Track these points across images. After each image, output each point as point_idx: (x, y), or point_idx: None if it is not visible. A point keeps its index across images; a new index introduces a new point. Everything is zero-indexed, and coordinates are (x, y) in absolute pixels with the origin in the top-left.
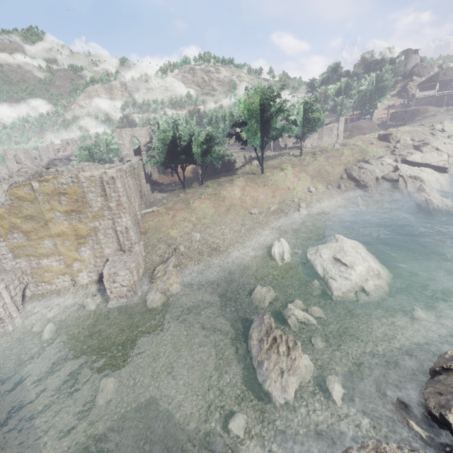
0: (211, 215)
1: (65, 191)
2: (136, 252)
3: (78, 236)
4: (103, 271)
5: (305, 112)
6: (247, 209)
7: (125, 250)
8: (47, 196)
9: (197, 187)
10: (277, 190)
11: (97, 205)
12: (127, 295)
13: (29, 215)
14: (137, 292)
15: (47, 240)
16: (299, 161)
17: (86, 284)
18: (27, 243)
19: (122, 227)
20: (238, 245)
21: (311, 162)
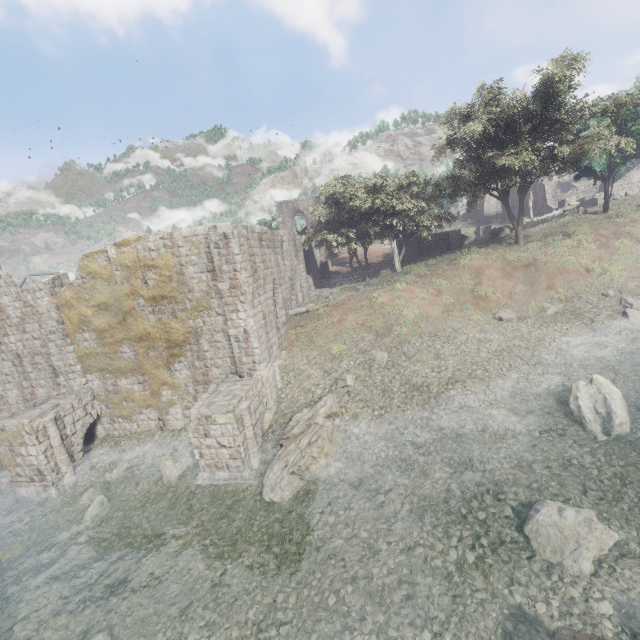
0: (412, 320)
1: (153, 262)
2: (260, 379)
3: (170, 343)
4: (190, 410)
5: (618, 121)
6: (489, 310)
7: (243, 374)
8: (127, 270)
9: (387, 276)
10: (557, 275)
11: (200, 288)
12: (229, 466)
13: (103, 303)
14: (251, 462)
15: (126, 346)
16: (604, 218)
17: (180, 429)
18: (101, 350)
19: (239, 330)
20: (475, 383)
21: (639, 217)
